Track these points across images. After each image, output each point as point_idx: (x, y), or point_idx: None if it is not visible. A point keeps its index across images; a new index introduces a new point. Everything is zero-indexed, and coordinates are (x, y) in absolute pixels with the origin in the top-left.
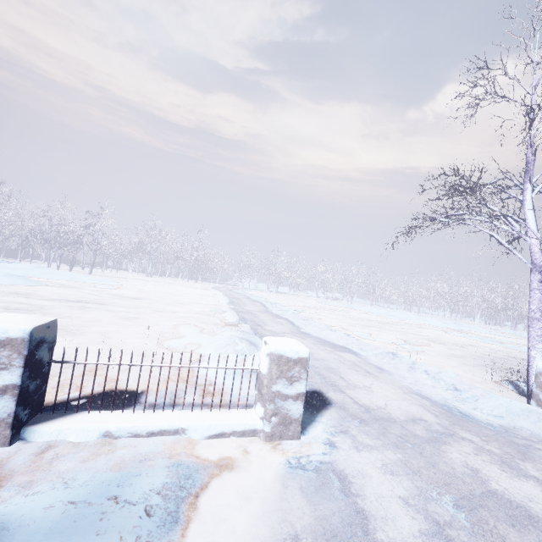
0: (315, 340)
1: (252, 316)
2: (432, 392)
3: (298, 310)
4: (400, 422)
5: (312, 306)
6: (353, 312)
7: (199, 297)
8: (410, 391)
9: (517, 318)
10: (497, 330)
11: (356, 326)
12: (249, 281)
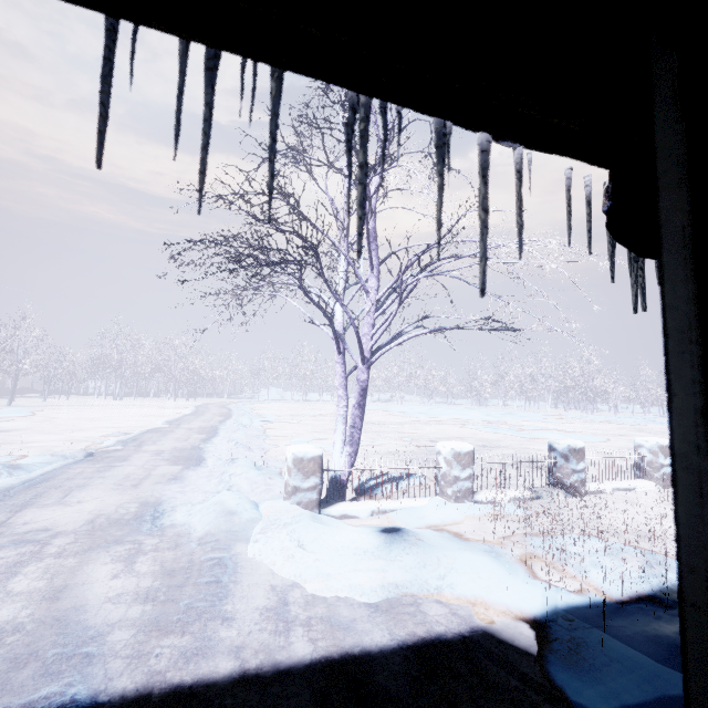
0: (177, 454)
1: (160, 435)
2: (189, 498)
3: (274, 420)
4: (1, 536)
5: (314, 414)
6: (375, 414)
7: (137, 419)
8: (144, 500)
9: (590, 397)
10: (563, 416)
11: (326, 432)
12: (267, 391)
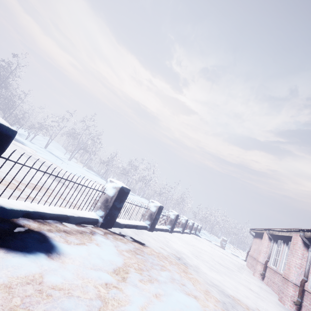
0: None
1: None
2: None
3: None
4: None
5: None
6: None
7: None
8: None
9: None
10: None
11: None
12: None
